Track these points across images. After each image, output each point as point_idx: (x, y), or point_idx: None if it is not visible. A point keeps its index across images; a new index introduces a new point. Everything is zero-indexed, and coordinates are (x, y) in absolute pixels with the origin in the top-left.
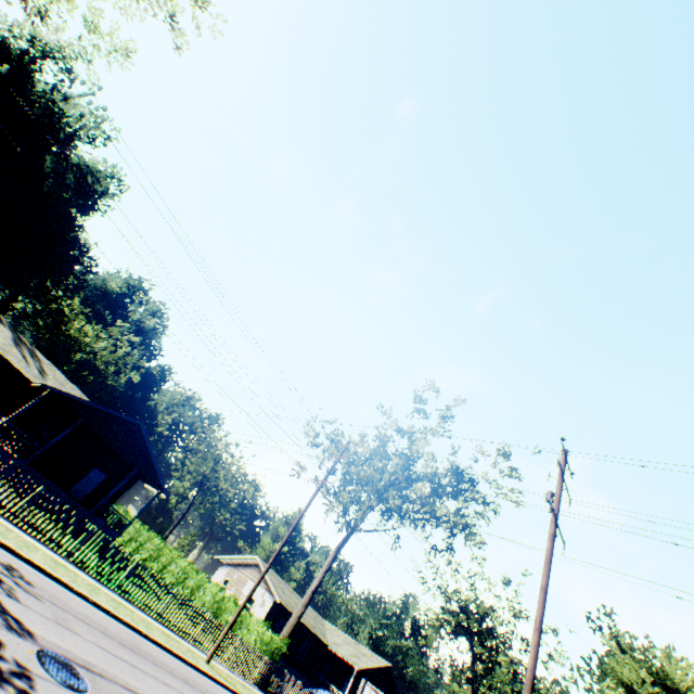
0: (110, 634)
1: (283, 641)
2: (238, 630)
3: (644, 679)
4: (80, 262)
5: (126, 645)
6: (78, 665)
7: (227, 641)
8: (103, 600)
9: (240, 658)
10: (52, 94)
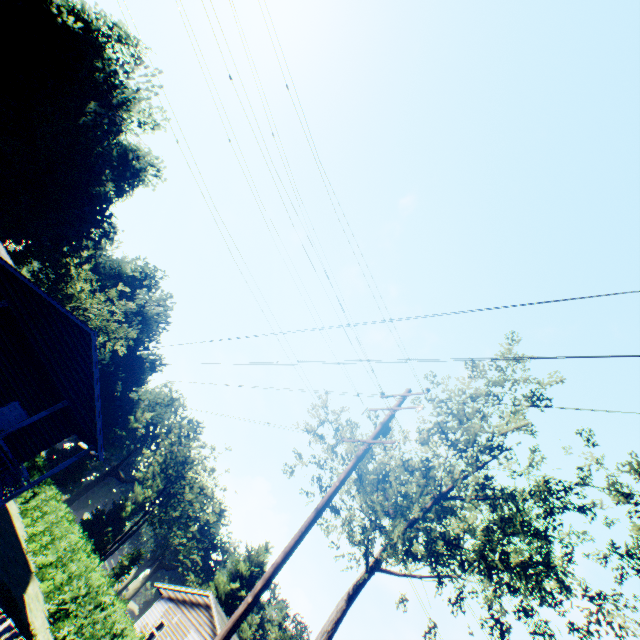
0: None
1: None
2: None
3: None
4: (100, 226)
5: None
6: None
7: None
8: None
9: None
10: (116, 65)
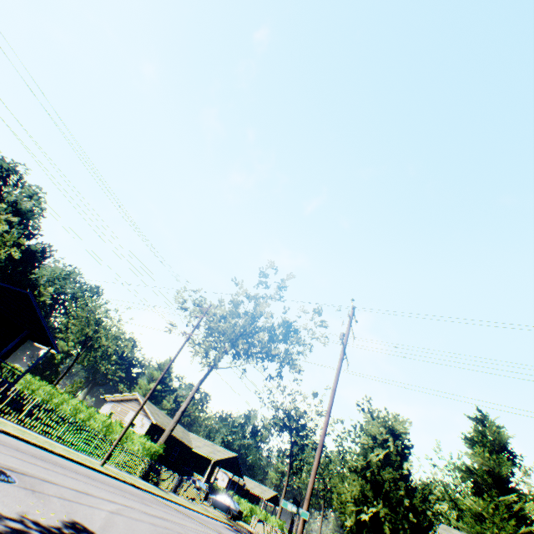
0: (22, 451)
1: (160, 446)
2: (124, 444)
3: (382, 431)
4: None
5: (37, 457)
6: (4, 468)
7: (116, 451)
8: (11, 429)
9: (127, 461)
10: None
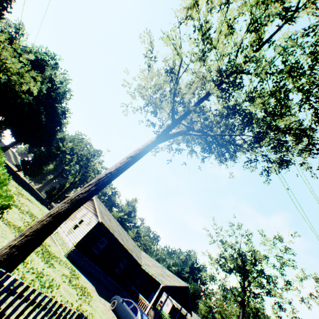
0: None
1: None
2: None
3: None
4: None
5: None
6: None
7: None
8: None
9: None
10: None
